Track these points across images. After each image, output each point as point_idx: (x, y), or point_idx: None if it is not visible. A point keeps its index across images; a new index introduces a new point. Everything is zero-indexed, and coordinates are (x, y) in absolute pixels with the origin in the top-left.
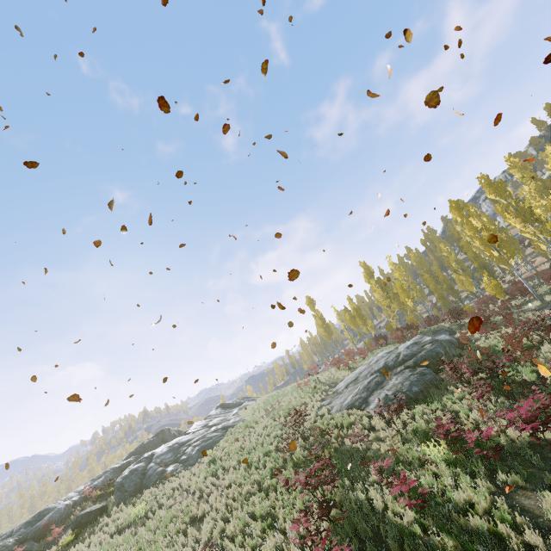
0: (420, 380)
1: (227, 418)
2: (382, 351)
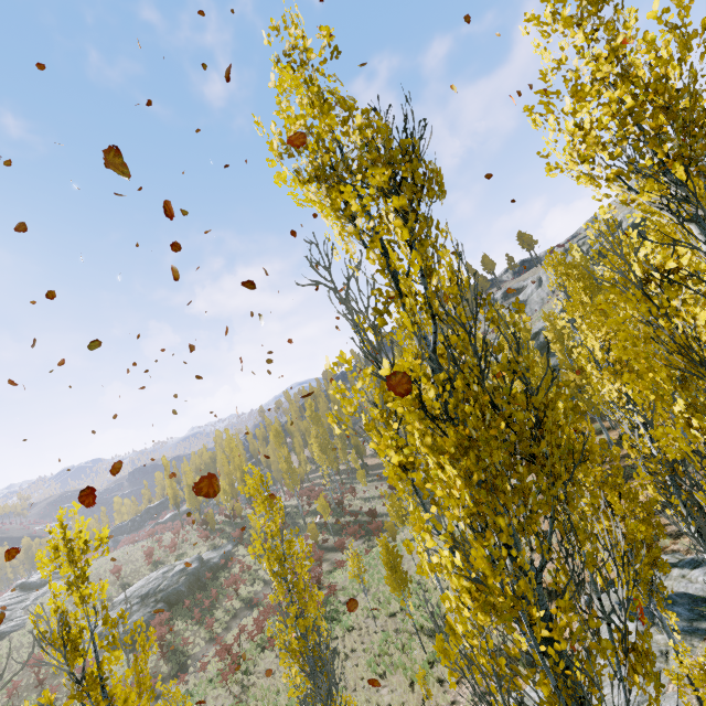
0: (145, 622)
1: (12, 616)
2: (165, 567)
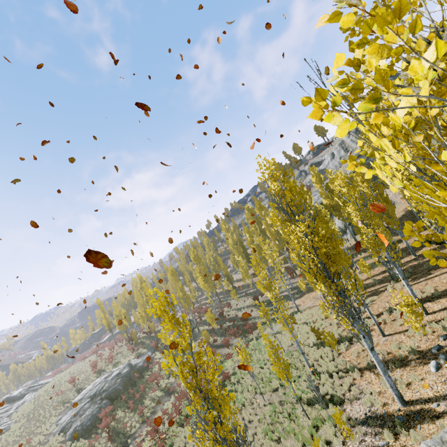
0: (95, 415)
1: (0, 423)
2: (106, 374)
